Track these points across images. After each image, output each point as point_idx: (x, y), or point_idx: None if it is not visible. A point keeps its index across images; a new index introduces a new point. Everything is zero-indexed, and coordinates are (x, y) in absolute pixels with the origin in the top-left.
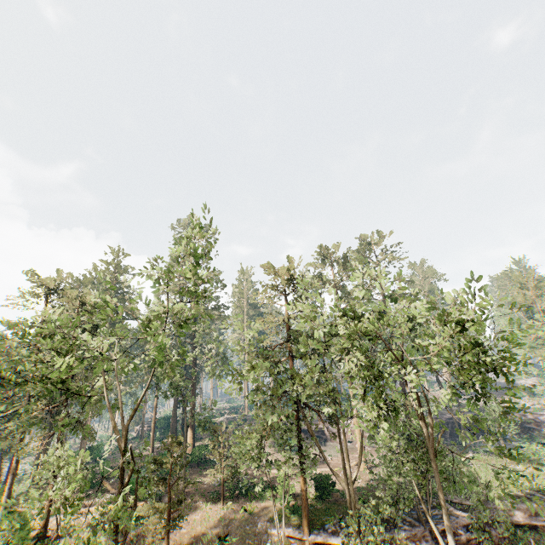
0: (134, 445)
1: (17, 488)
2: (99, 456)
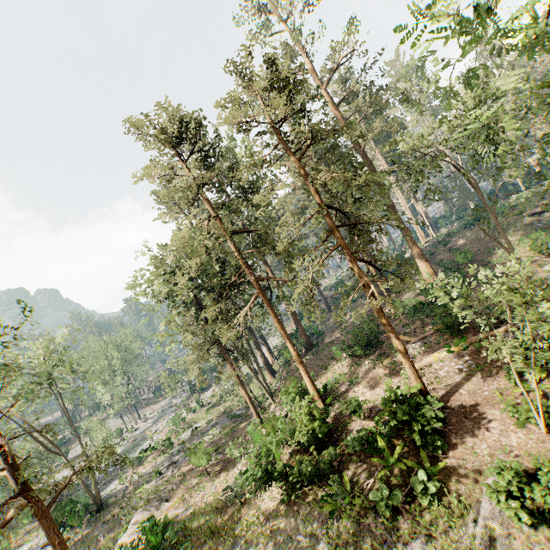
0: (330, 315)
1: (256, 384)
2: (317, 331)
